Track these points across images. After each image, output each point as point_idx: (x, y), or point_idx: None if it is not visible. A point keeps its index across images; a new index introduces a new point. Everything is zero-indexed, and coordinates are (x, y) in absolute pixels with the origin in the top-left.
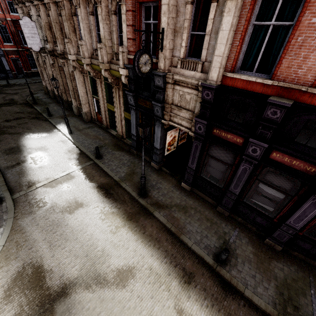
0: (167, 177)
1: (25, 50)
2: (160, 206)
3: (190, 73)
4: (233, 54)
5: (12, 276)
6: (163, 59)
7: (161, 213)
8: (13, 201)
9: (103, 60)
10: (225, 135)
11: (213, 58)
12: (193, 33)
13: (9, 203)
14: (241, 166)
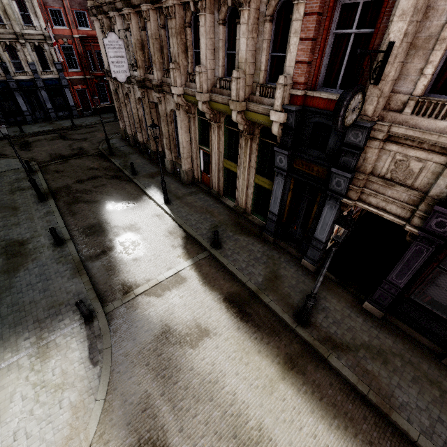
0: (334, 289)
1: (94, 77)
2: (337, 346)
3: (437, 124)
4: None
5: None
6: (375, 99)
7: (343, 361)
8: (106, 317)
9: (239, 97)
10: None
11: None
12: None
13: (102, 321)
14: None
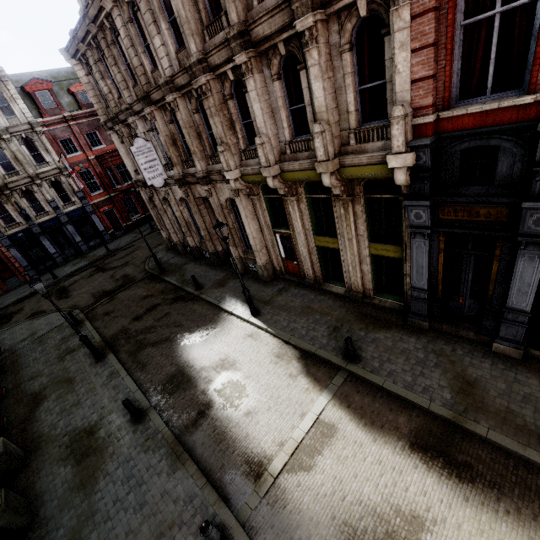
0: None
1: (119, 193)
2: None
3: None
4: None
5: None
6: None
7: None
8: (246, 532)
9: (328, 154)
10: None
11: None
12: None
13: None
14: None
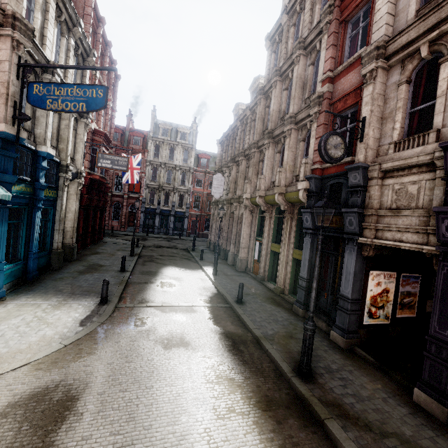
0: (369, 369)
1: (206, 215)
2: (347, 416)
3: (414, 151)
4: None
5: (36, 388)
6: (363, 150)
7: (350, 434)
8: (115, 309)
9: (280, 183)
10: None
11: None
12: (414, 110)
13: (110, 306)
14: None
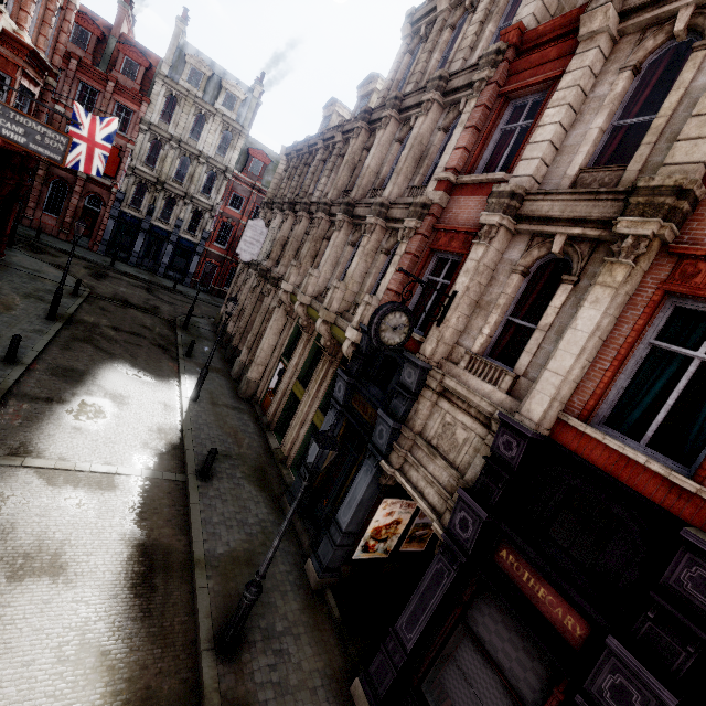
0: (325, 632)
1: (235, 261)
2: None
3: (483, 386)
4: (592, 382)
5: None
6: (435, 340)
7: None
8: None
9: (331, 306)
10: (532, 583)
11: (541, 373)
12: (513, 320)
13: None
14: None
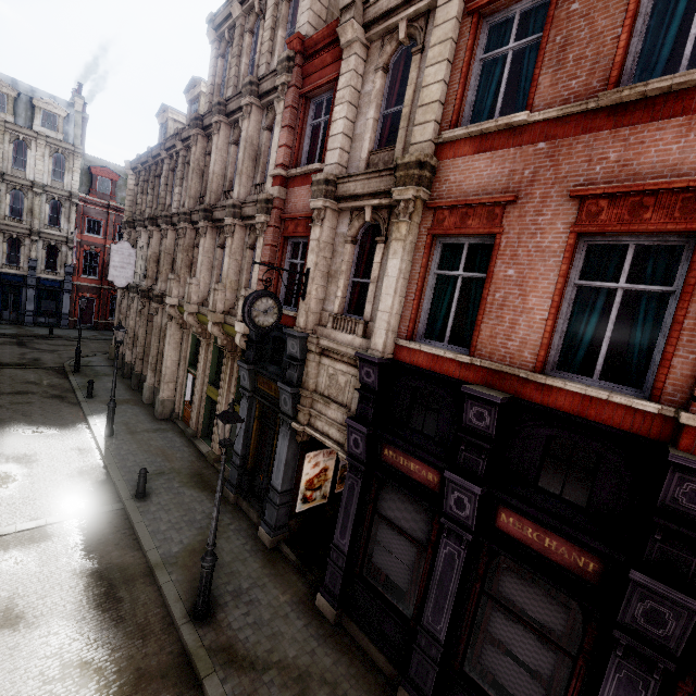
0: (286, 574)
1: (113, 288)
2: (235, 660)
3: (346, 337)
4: (408, 311)
5: None
6: (304, 312)
7: (228, 685)
8: None
9: (216, 308)
10: (406, 463)
11: (377, 315)
12: (356, 280)
13: None
14: (442, 547)
